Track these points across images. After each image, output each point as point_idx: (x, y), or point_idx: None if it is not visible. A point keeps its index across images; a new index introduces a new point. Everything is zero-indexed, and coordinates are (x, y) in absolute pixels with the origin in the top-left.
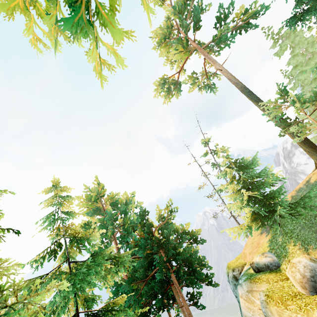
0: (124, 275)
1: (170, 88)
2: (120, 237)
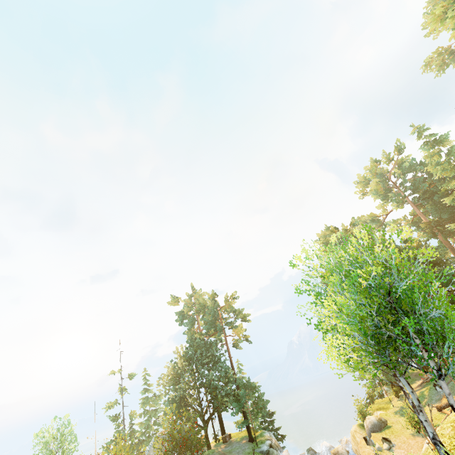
0: (418, 211)
1: (444, 60)
2: (410, 188)
